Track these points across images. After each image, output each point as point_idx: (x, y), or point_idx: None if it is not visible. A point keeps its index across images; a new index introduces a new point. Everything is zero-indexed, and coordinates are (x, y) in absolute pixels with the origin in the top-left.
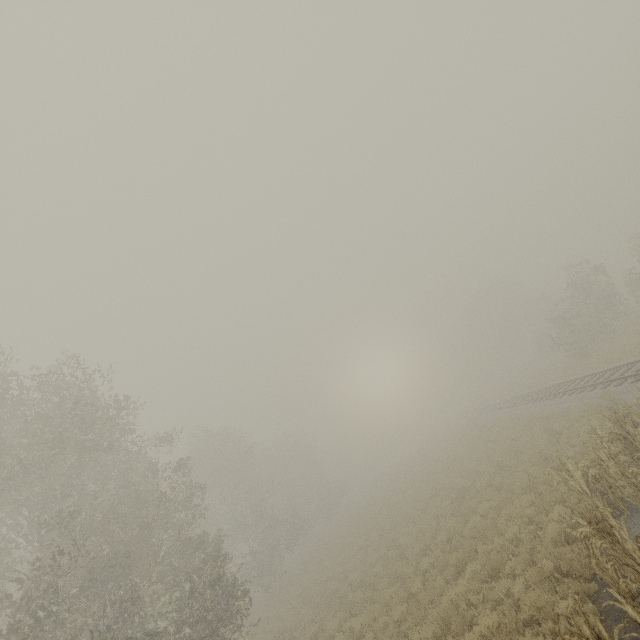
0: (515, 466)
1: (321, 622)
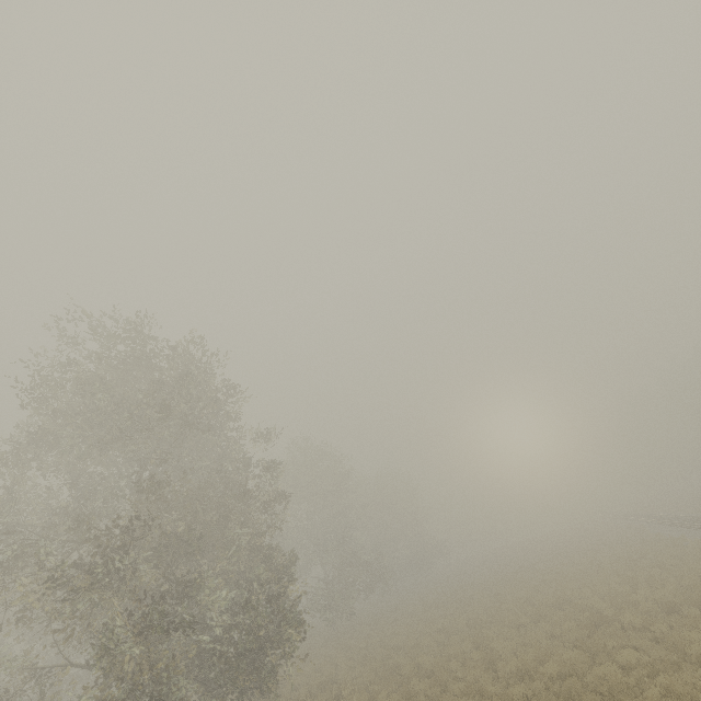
0: (696, 619)
1: (373, 694)
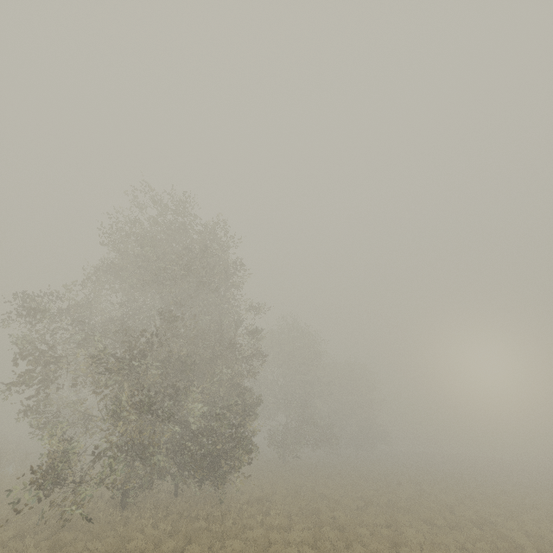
0: None
1: (292, 523)
